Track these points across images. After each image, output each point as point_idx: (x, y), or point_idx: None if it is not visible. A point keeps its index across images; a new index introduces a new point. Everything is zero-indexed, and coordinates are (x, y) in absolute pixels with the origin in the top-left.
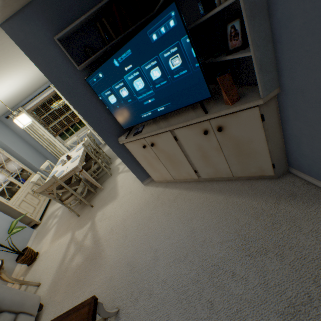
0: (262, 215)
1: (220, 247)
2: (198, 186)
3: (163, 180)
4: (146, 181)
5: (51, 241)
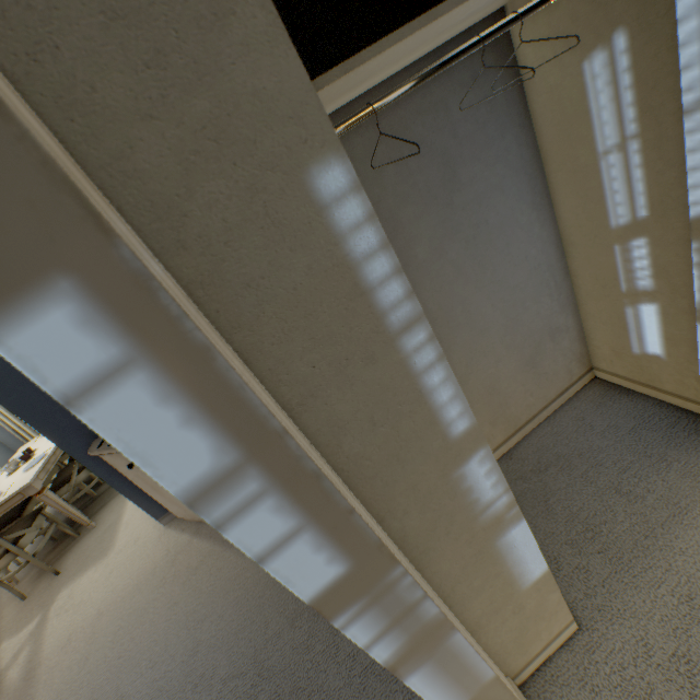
0: (303, 616)
1: (220, 691)
2: None
3: (193, 518)
4: (167, 516)
5: None
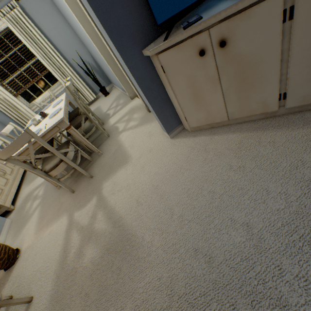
0: None
1: None
2: (277, 123)
3: (207, 124)
4: (173, 132)
5: (37, 231)
